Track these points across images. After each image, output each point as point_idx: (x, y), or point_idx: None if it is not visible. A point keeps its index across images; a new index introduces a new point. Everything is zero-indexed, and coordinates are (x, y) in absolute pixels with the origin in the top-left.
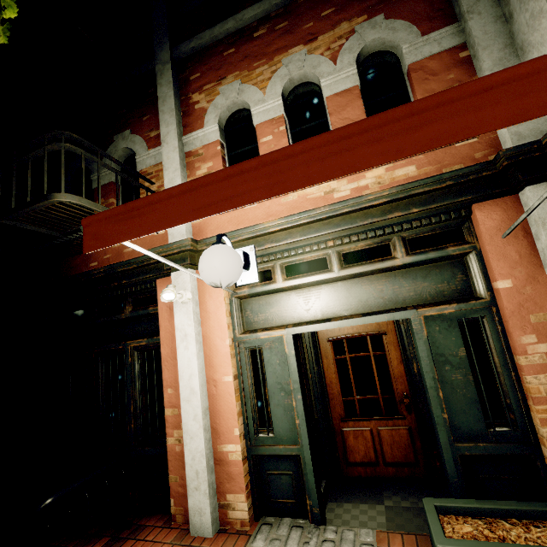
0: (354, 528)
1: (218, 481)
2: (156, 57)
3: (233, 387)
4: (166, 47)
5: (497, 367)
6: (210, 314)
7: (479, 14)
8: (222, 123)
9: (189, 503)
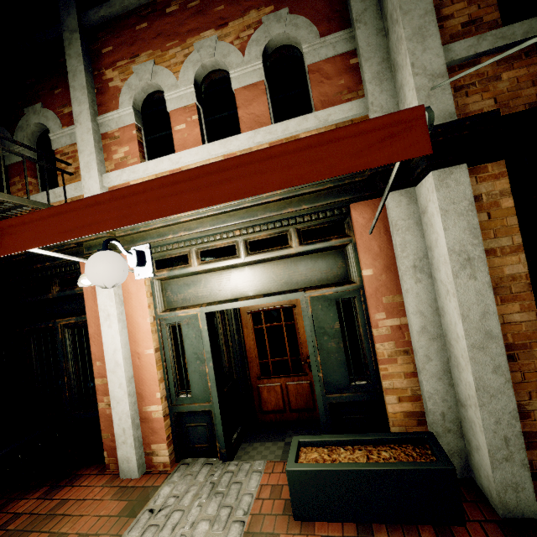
0: (251, 461)
1: (144, 435)
2: (63, 23)
3: (155, 359)
4: (72, 12)
5: (362, 336)
6: (132, 295)
7: (365, 25)
8: (138, 105)
9: (118, 454)
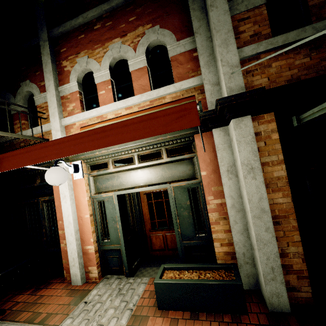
0: (142, 277)
1: (84, 262)
2: (40, 36)
3: (90, 220)
4: (44, 30)
5: (202, 209)
6: (78, 185)
7: (200, 35)
8: (80, 80)
9: (70, 272)
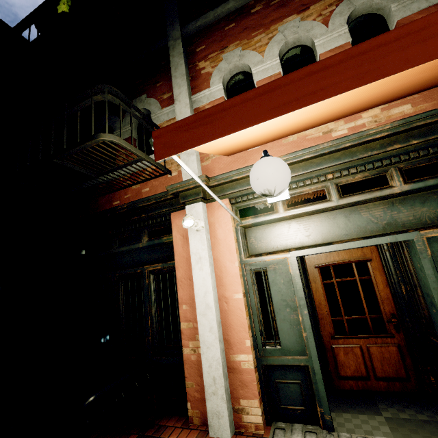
0: (367, 436)
1: (232, 387)
2: (169, 35)
3: (243, 303)
4: (176, 27)
5: None
6: (220, 240)
7: None
8: (224, 84)
9: (207, 407)
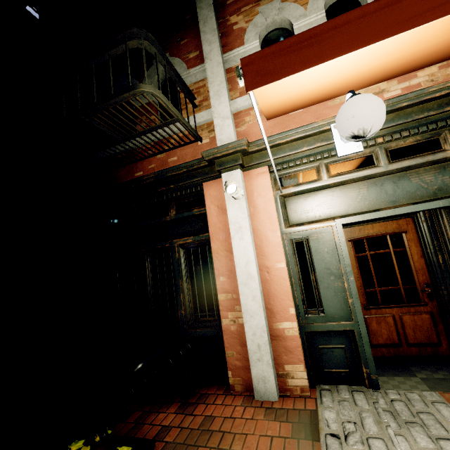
0: (414, 391)
1: (275, 354)
2: None
3: (287, 272)
4: None
5: None
6: (259, 209)
7: None
8: (260, 41)
9: (252, 373)
